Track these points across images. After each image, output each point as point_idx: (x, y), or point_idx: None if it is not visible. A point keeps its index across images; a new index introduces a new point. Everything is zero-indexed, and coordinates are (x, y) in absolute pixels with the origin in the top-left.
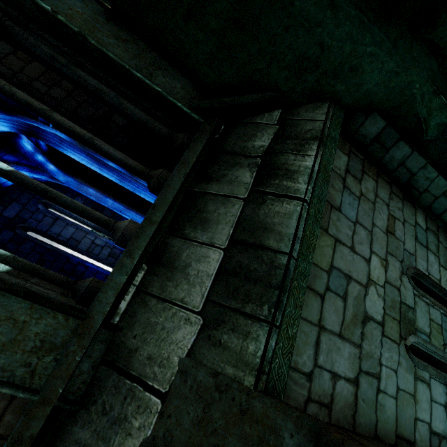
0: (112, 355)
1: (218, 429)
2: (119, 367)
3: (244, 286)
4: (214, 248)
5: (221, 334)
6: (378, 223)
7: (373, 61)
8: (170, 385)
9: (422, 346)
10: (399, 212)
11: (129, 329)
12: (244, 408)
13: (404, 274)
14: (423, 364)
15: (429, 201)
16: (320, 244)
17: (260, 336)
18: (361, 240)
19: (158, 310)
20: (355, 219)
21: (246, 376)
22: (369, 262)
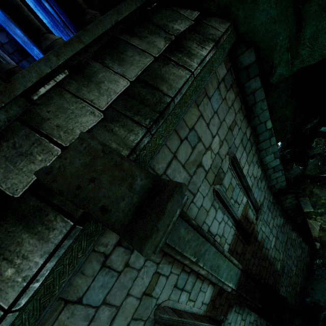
0: (26, 117)
1: (98, 170)
2: (31, 125)
3: (138, 105)
4: (124, 78)
5: (114, 126)
6: (227, 120)
7: (266, 2)
8: (70, 144)
9: (221, 193)
10: (239, 121)
11: (45, 106)
12: (117, 164)
13: (228, 155)
14: (218, 200)
15: (257, 124)
16: (191, 111)
17: (139, 133)
18: (214, 124)
19: (72, 101)
20: (216, 110)
21: (124, 150)
22: (213, 138)
